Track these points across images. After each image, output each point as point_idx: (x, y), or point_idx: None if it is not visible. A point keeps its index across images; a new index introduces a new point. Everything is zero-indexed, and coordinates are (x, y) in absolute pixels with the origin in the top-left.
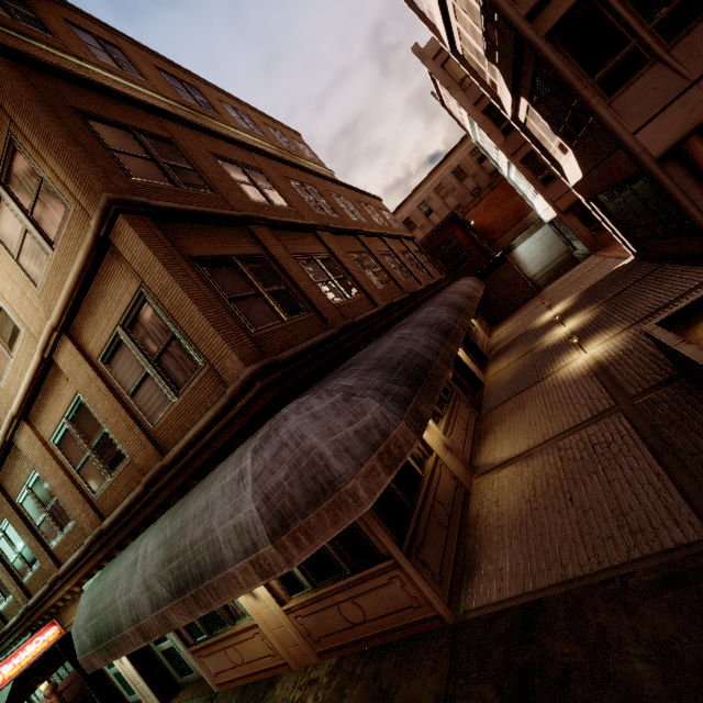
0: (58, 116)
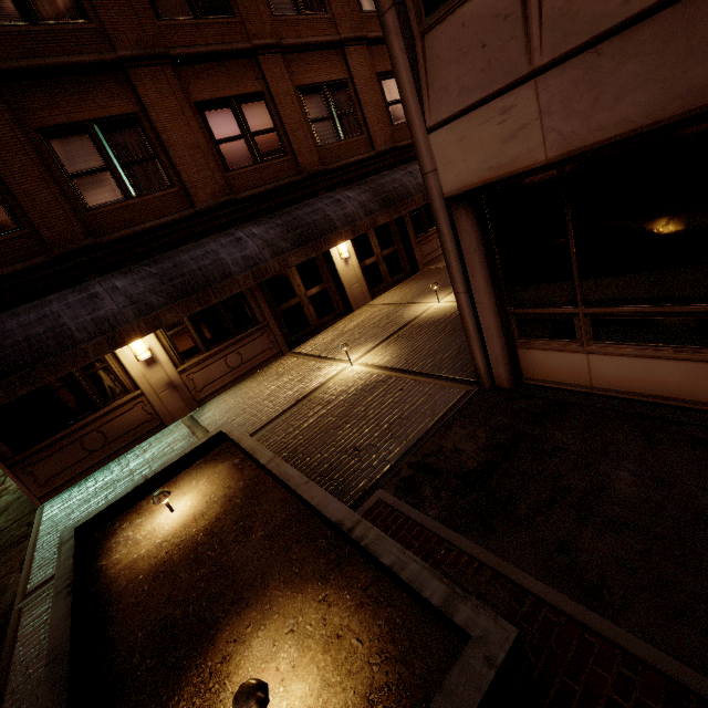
0: None
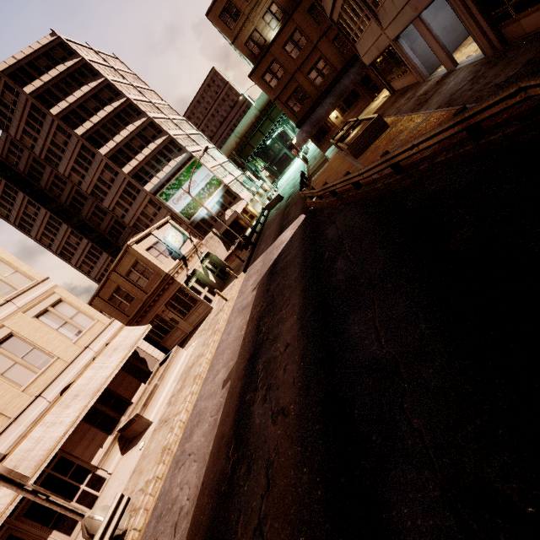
0: (261, 84)
